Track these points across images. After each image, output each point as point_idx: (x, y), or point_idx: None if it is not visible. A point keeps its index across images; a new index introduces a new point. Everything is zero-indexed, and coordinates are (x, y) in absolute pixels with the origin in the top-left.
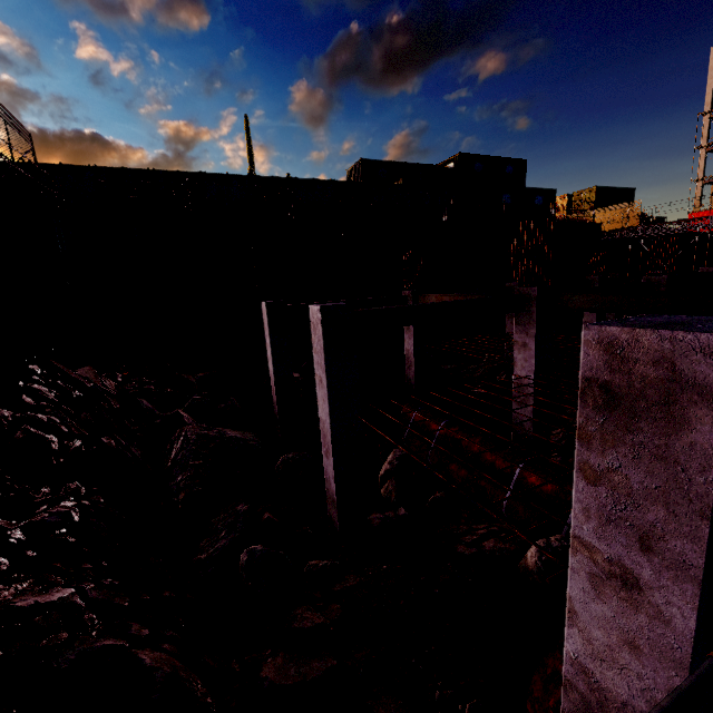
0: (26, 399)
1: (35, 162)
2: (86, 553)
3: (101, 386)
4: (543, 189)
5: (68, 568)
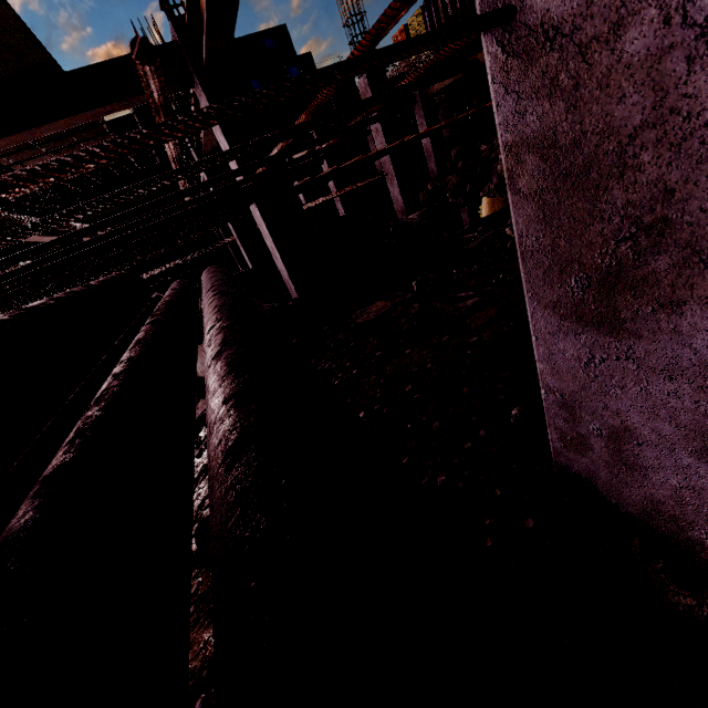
0: None
1: None
2: None
3: None
4: (294, 58)
5: None
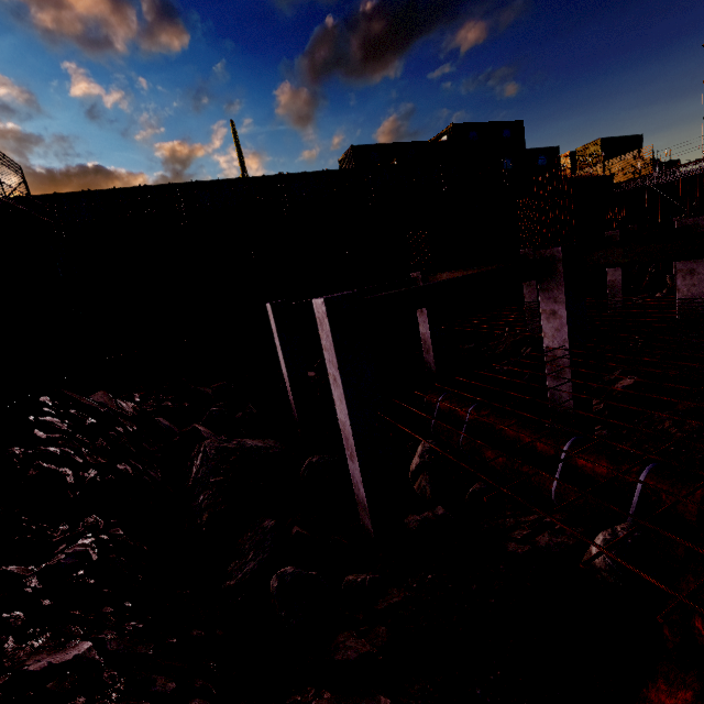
0: (38, 433)
1: (28, 194)
2: (106, 594)
3: (117, 409)
4: (545, 149)
5: (87, 615)
